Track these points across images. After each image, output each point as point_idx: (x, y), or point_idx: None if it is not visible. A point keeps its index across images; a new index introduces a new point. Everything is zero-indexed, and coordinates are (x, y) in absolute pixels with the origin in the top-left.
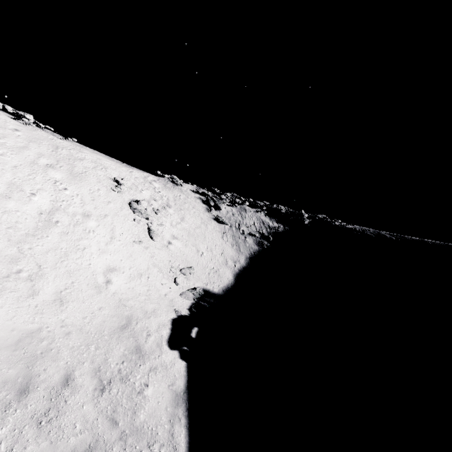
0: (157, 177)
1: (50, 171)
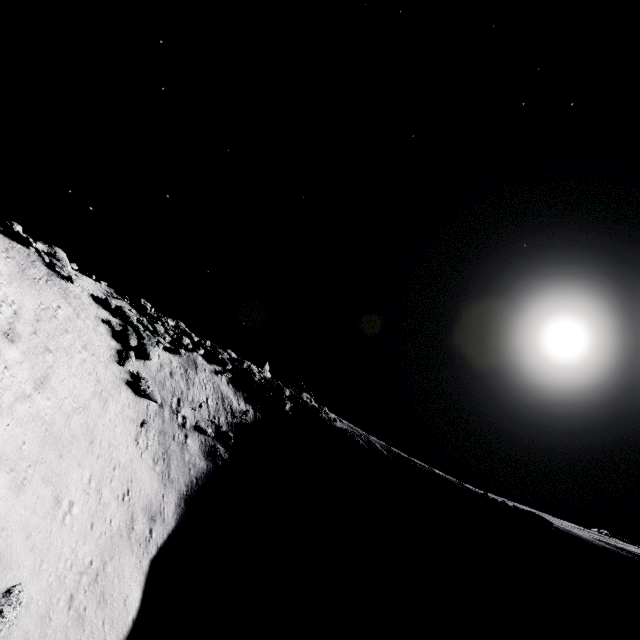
0: (5, 241)
1: None
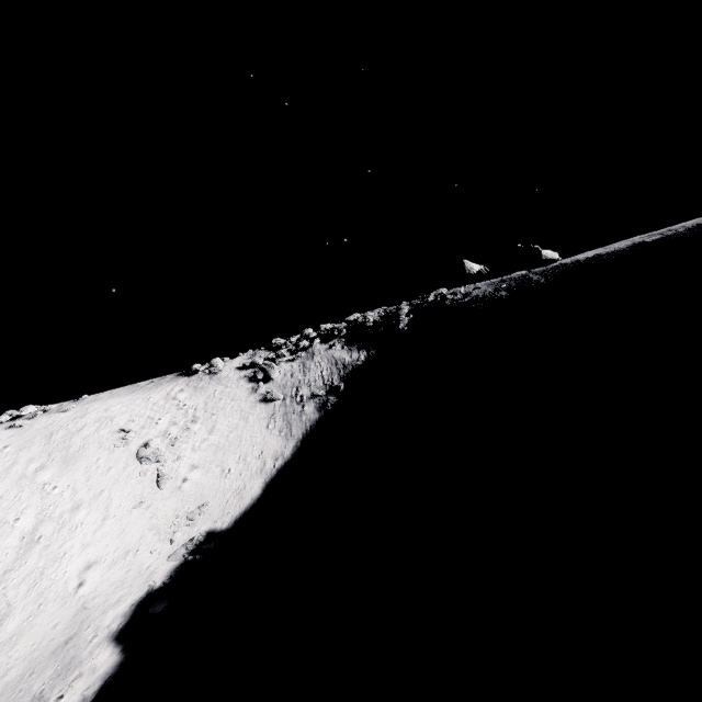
0: (186, 381)
1: (39, 475)
